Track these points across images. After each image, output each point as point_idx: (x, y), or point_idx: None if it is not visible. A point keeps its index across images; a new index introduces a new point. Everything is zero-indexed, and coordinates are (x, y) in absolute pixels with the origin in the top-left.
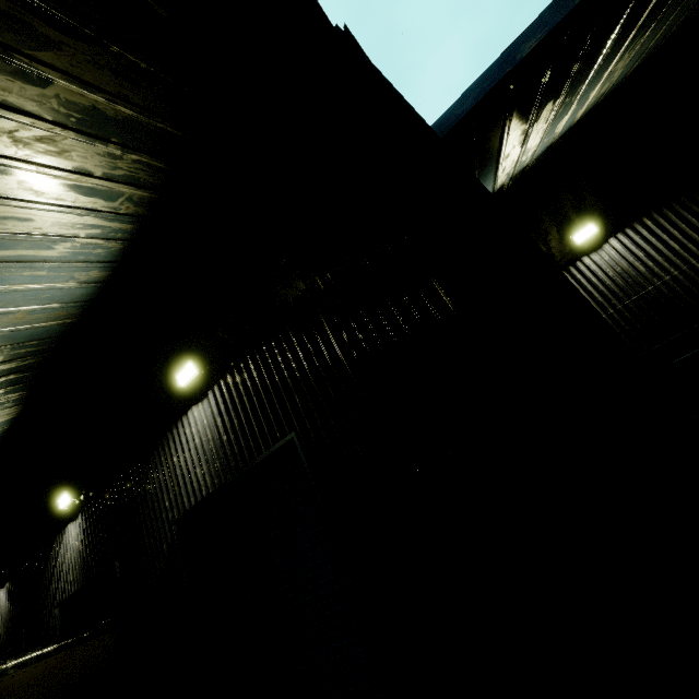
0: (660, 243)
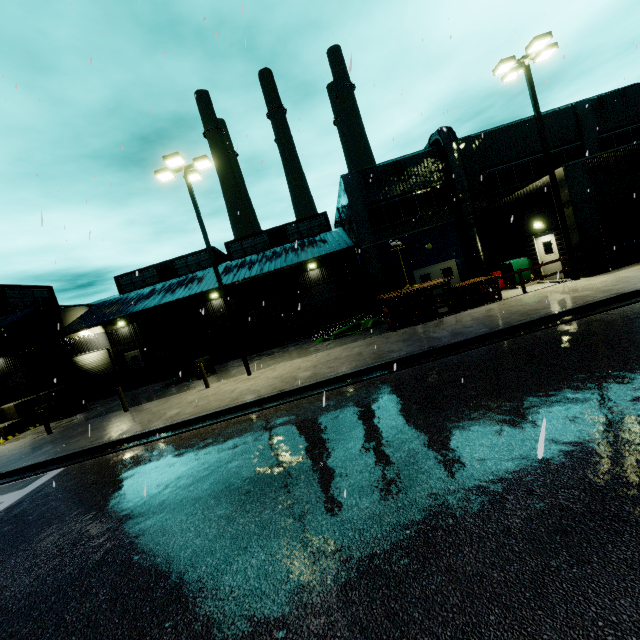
0: (135, 332)
